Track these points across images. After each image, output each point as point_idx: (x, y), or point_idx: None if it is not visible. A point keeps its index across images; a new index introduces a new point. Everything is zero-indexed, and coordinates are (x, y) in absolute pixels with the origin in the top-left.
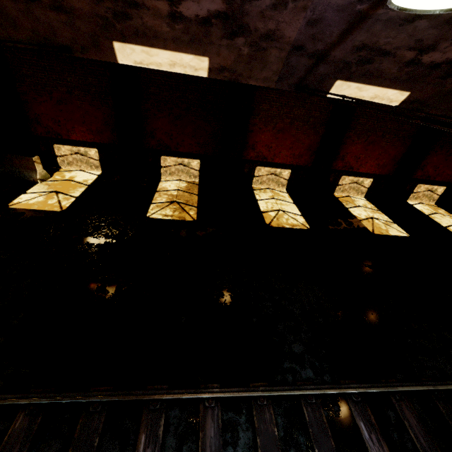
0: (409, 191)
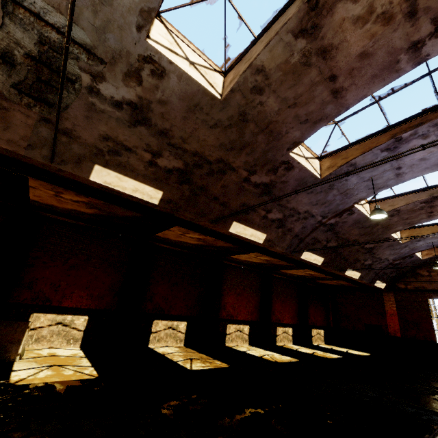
0: (310, 335)
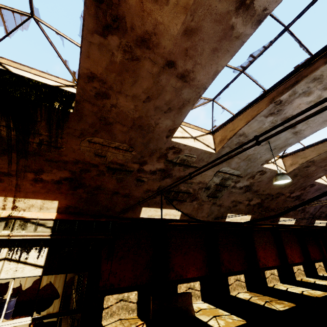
0: (315, 268)
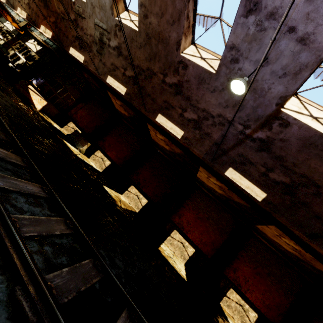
0: None
